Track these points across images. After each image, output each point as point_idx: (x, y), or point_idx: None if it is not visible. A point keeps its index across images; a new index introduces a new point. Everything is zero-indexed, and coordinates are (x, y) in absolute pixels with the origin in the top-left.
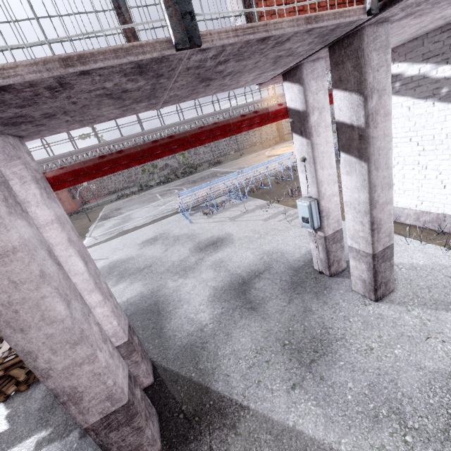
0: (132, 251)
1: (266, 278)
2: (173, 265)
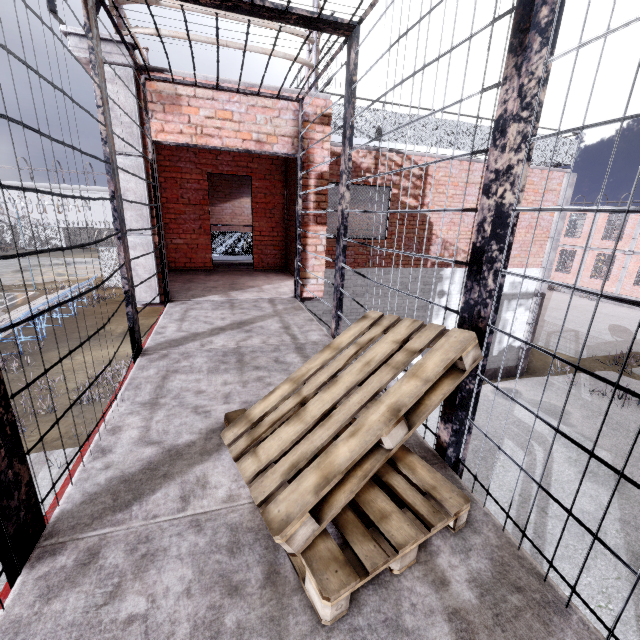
0: None
1: None
2: None
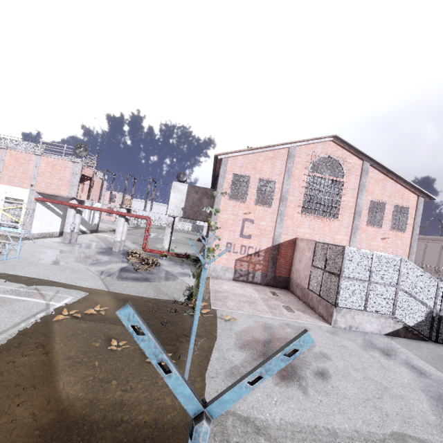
0: (73, 264)
1: (76, 246)
2: (79, 254)
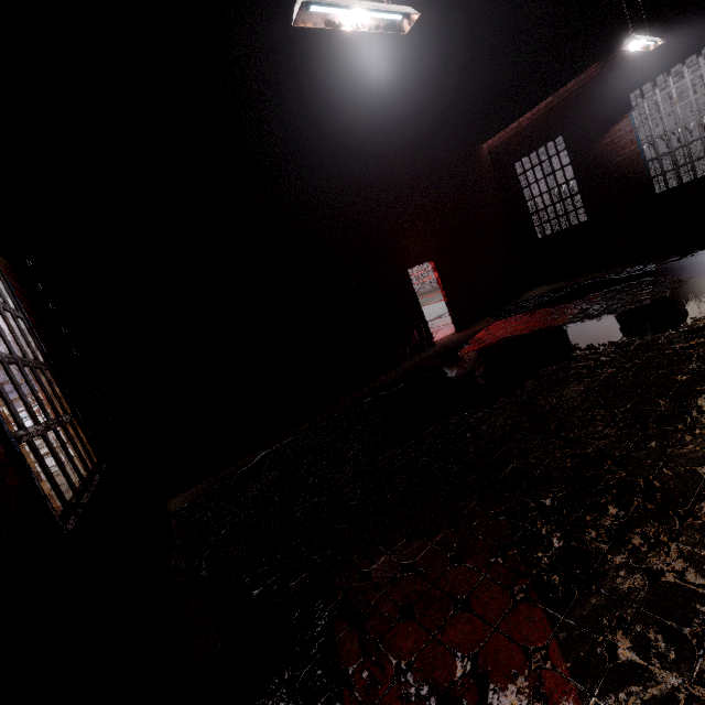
0: None
1: None
2: None
